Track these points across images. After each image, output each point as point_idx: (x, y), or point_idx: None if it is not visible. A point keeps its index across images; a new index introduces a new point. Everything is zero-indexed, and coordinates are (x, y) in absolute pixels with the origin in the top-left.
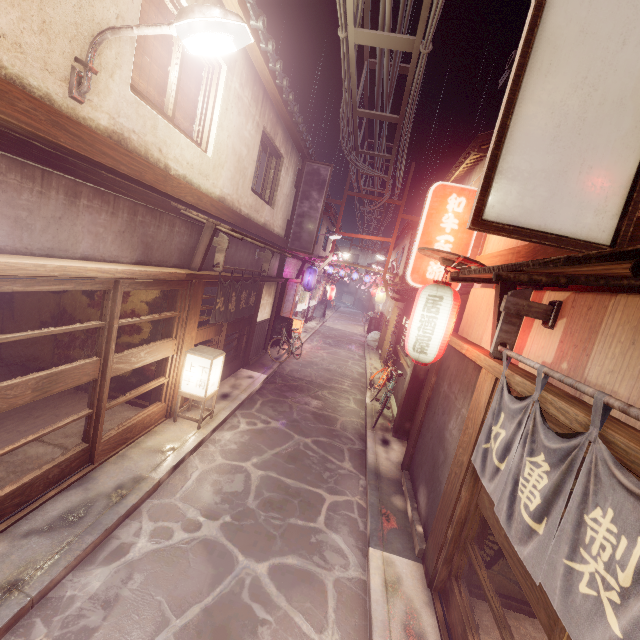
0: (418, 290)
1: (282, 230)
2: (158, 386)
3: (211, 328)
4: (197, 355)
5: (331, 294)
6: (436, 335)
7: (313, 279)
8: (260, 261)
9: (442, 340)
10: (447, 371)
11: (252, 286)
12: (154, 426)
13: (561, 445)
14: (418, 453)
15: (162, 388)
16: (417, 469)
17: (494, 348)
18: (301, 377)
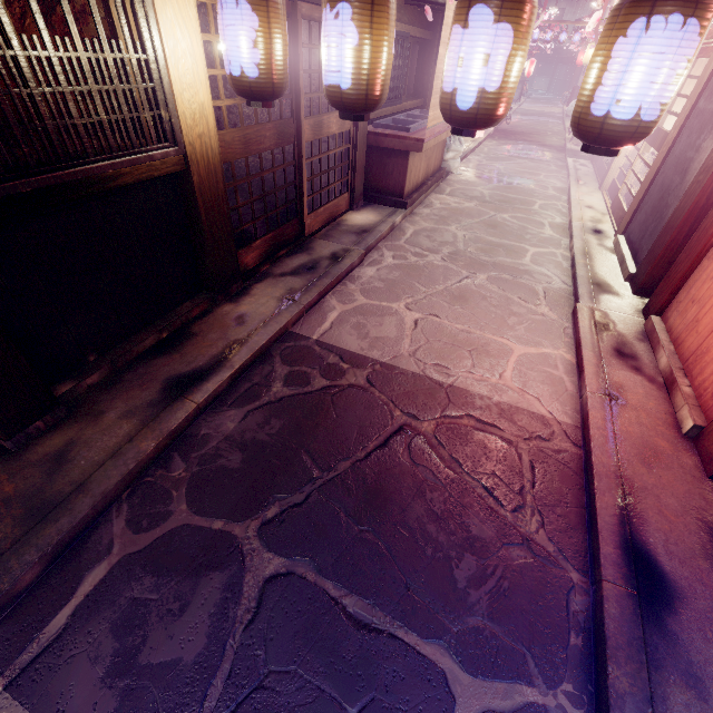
0: None
1: None
2: None
3: None
4: None
5: (530, 70)
6: None
7: None
8: None
9: None
10: None
11: None
12: None
13: None
14: None
15: None
16: None
17: None
18: (515, 131)
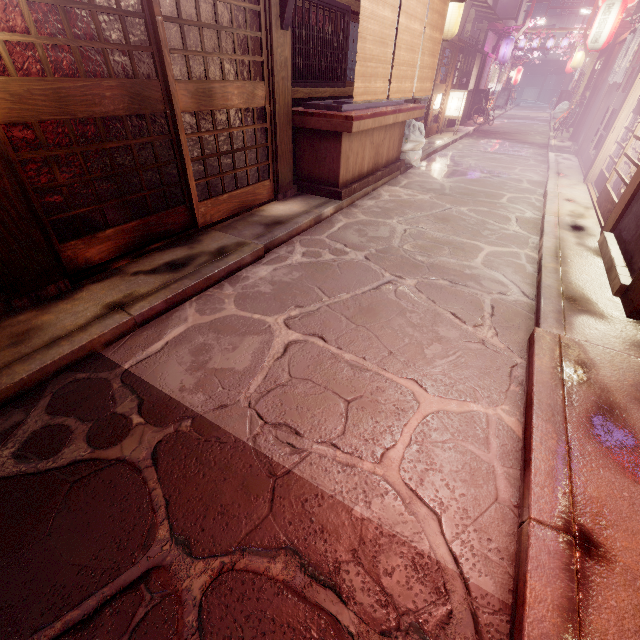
0: (601, 5)
1: (491, 1)
2: (432, 117)
3: (452, 85)
4: (456, 92)
5: (516, 78)
6: (606, 29)
7: (509, 50)
8: (475, 35)
9: (609, 32)
10: (614, 62)
11: (473, 54)
12: (434, 134)
13: (633, 35)
14: (584, 125)
15: (435, 116)
16: (581, 133)
17: (631, 19)
18: (497, 131)
